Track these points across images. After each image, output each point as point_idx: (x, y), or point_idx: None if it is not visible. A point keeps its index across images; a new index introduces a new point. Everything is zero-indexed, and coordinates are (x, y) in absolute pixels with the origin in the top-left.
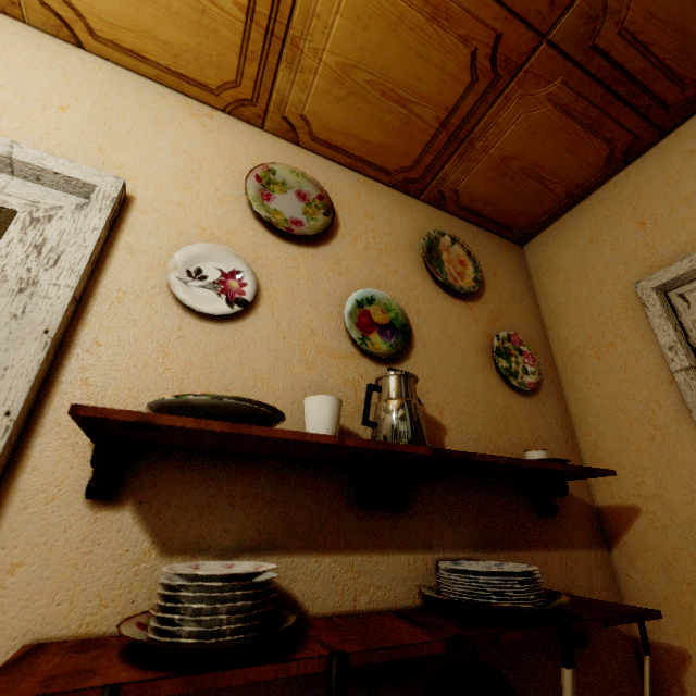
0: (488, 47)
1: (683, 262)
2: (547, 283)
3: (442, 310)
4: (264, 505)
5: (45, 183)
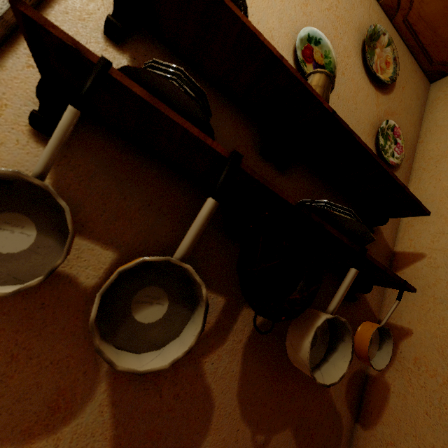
0: None
1: None
2: (437, 110)
3: (359, 83)
4: None
5: None
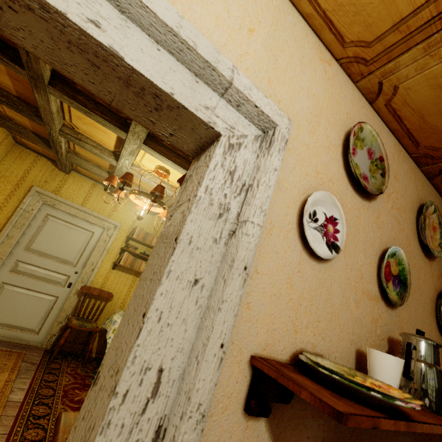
0: None
1: None
2: None
3: (419, 265)
4: (327, 417)
5: (240, 109)
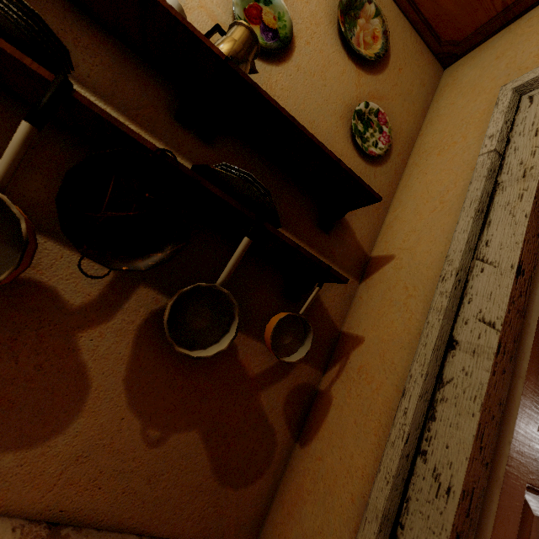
0: None
1: None
2: (442, 98)
3: (331, 57)
4: (101, 64)
5: None
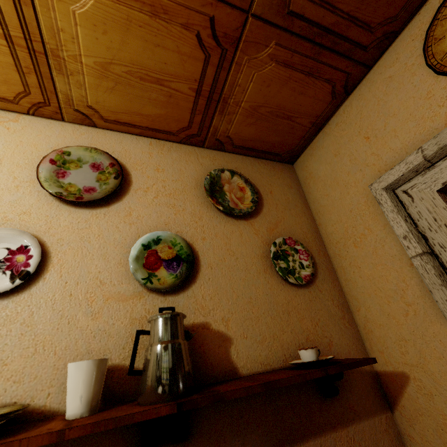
0: (207, 28)
1: (400, 165)
2: (312, 190)
3: (225, 232)
4: None
5: None
